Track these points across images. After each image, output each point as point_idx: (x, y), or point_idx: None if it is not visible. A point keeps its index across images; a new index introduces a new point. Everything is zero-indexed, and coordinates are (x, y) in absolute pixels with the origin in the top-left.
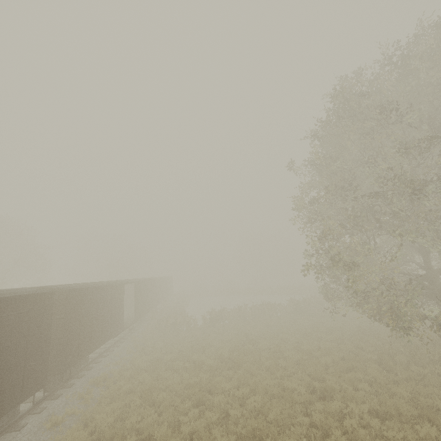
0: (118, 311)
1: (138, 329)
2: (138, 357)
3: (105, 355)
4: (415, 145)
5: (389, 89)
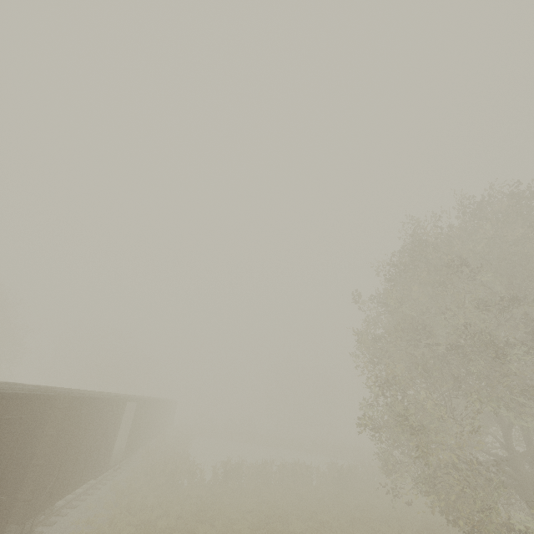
0: (110, 438)
1: (121, 471)
2: (121, 517)
3: (73, 504)
4: (494, 301)
5: (464, 238)
